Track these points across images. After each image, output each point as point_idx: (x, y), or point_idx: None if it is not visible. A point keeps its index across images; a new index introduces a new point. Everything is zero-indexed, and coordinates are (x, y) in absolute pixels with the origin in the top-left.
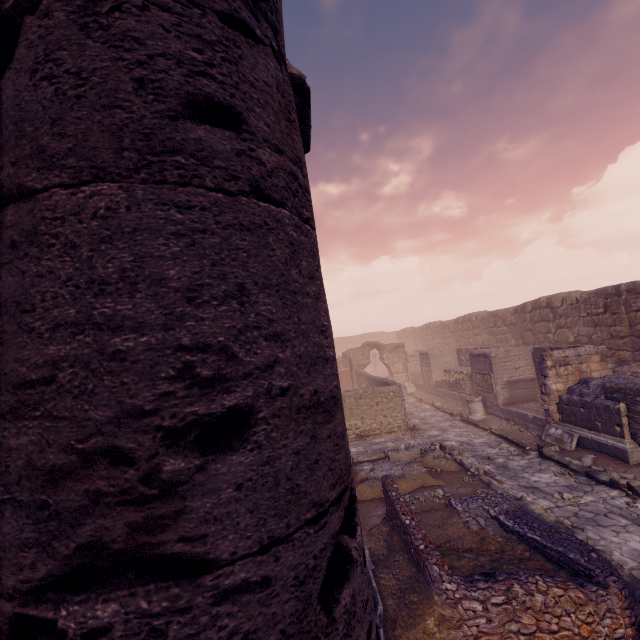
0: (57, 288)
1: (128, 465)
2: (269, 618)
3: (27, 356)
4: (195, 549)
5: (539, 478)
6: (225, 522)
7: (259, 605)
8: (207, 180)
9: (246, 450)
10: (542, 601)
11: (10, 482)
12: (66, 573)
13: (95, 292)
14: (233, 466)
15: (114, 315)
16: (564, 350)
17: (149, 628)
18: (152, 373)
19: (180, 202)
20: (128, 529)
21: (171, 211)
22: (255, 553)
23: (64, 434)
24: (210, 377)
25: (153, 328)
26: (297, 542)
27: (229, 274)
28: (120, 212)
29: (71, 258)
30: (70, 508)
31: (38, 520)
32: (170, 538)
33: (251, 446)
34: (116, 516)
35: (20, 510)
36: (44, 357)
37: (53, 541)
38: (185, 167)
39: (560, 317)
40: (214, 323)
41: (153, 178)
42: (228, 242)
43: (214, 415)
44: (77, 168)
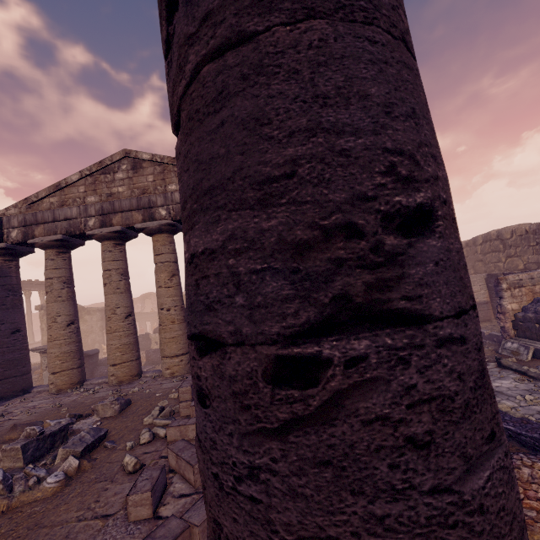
0: (287, 104)
1: (359, 238)
2: (468, 368)
3: (269, 158)
4: (414, 306)
5: (500, 384)
6: (432, 288)
7: (462, 355)
8: (381, 23)
9: (436, 237)
10: (529, 473)
11: (265, 256)
12: (317, 322)
13: (320, 104)
14: (430, 247)
15: (336, 122)
16: (518, 274)
17: (396, 357)
18: (370, 167)
19: (369, 37)
20: (365, 287)
21: (365, 43)
22: (453, 316)
23: (308, 215)
24: (406, 176)
25: (366, 133)
26: (471, 318)
27: (405, 99)
28: (330, 42)
29: (295, 81)
30: (318, 272)
31: (293, 281)
32: (395, 296)
33: (438, 235)
34: (356, 276)
35: (277, 275)
36: (284, 158)
37: (311, 294)
38: (367, 10)
39: (510, 247)
40: (404, 134)
41: (347, 18)
42: (400, 74)
43: (409, 209)
44: (292, 10)
